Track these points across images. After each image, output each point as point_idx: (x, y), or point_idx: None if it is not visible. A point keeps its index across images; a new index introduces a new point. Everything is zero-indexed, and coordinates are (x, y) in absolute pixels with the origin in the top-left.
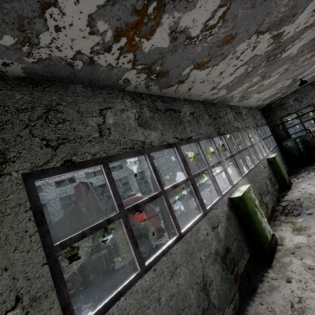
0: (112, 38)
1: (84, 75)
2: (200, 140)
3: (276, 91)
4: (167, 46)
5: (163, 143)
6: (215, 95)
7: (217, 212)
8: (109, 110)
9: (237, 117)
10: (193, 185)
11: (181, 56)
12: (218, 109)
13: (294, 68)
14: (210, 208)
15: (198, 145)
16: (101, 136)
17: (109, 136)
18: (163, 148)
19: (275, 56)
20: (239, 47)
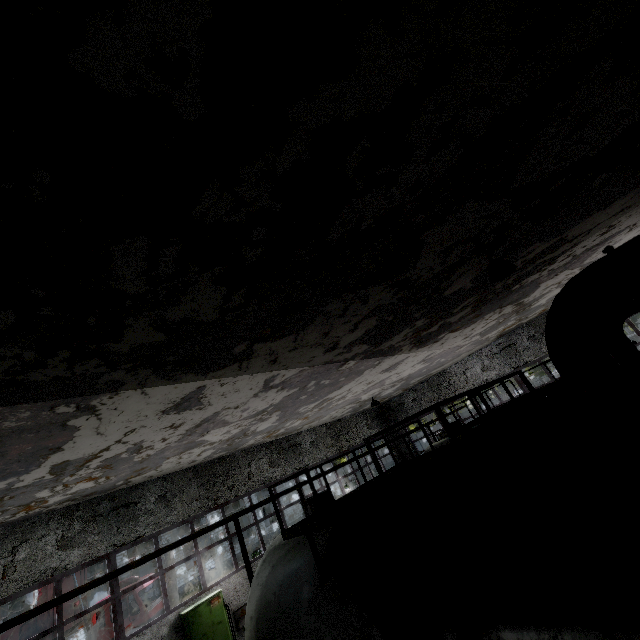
0: (12, 515)
1: (1, 525)
2: (162, 532)
3: (352, 408)
4: (71, 495)
5: (86, 560)
6: (212, 457)
7: (143, 639)
8: (25, 543)
9: (282, 457)
10: (116, 606)
11: (98, 487)
12: (231, 464)
13: (318, 412)
14: (134, 635)
15: (154, 542)
16: (3, 577)
17: (12, 574)
18: (84, 566)
19: (245, 435)
20: (167, 461)
